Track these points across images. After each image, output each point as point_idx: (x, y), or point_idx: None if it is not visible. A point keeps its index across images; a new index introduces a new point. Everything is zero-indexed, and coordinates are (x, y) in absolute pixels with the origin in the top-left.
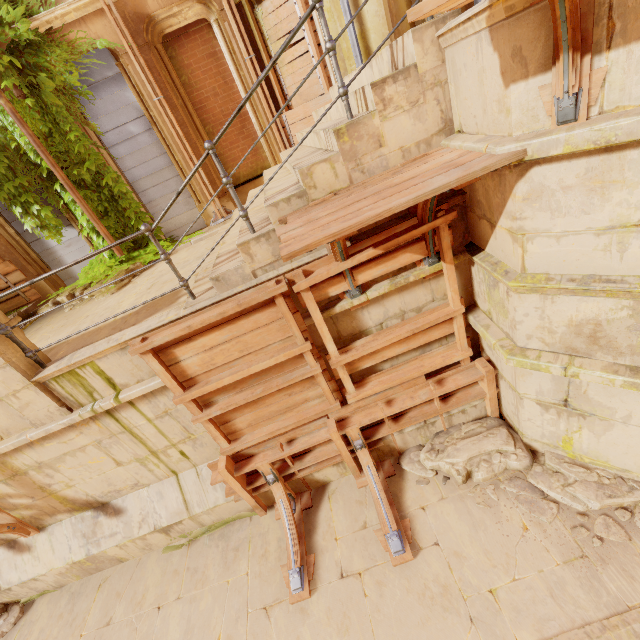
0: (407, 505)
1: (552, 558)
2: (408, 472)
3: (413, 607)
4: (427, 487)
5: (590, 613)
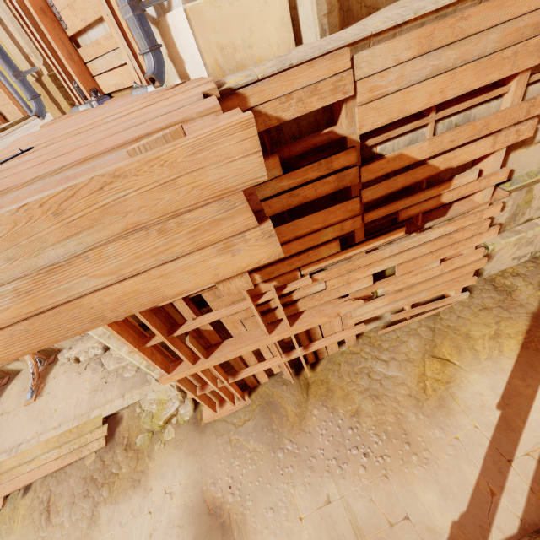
0: (49, 377)
1: (86, 392)
2: (60, 360)
3: (23, 421)
4: (63, 367)
5: (82, 411)
